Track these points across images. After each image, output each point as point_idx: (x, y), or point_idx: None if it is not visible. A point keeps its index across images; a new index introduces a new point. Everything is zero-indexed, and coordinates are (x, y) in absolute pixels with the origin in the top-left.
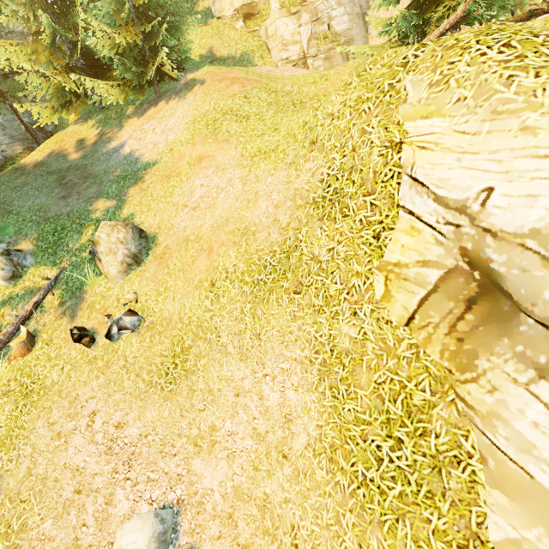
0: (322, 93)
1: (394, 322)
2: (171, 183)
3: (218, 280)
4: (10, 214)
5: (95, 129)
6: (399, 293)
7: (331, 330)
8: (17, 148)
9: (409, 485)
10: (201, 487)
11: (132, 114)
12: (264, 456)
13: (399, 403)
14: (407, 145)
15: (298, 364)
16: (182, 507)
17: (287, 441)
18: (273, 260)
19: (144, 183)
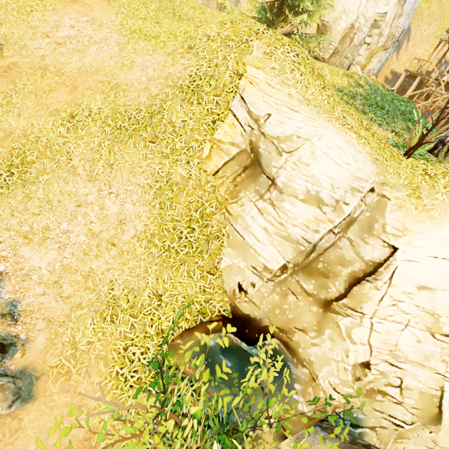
0: (197, 20)
1: (208, 172)
2: (29, 1)
3: (79, 114)
4: None
5: None
6: (215, 157)
7: (170, 170)
8: None
9: (192, 249)
10: (28, 265)
11: None
12: (95, 247)
13: (198, 212)
14: (244, 78)
15: (140, 188)
16: (5, 277)
17: (118, 235)
18: (138, 115)
19: None
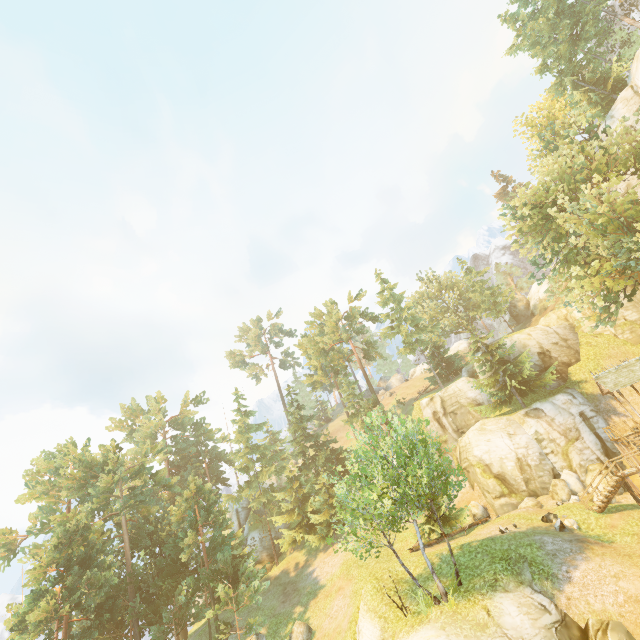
0: (402, 549)
1: None
2: (327, 600)
3: None
4: (260, 609)
5: (305, 556)
6: None
7: None
8: (264, 554)
9: None
10: None
11: (322, 549)
12: None
13: None
14: (359, 607)
15: None
16: None
17: None
18: None
19: (317, 598)
